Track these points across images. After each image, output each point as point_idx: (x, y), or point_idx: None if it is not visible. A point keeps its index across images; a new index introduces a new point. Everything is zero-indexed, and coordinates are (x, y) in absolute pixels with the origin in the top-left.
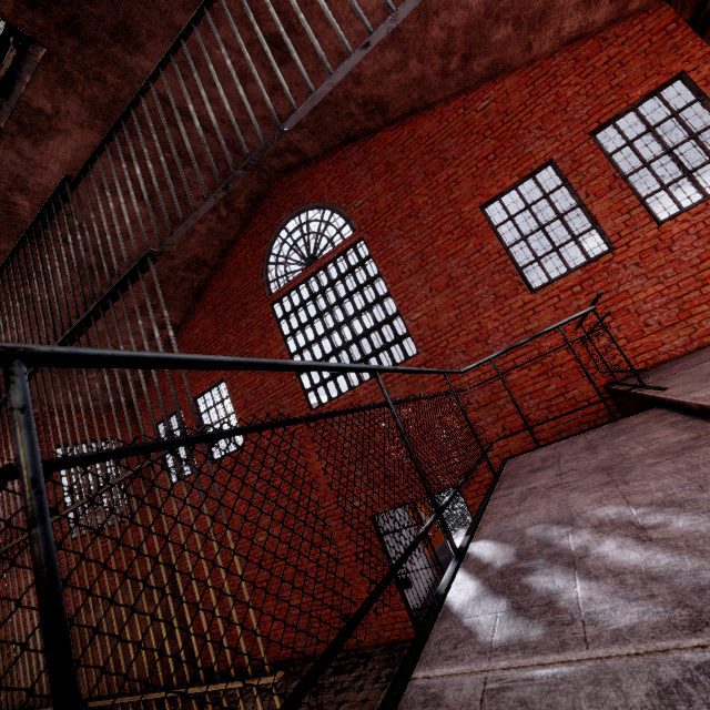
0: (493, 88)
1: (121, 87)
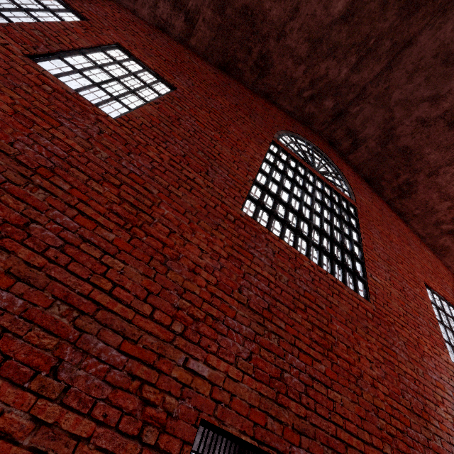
0: (432, 253)
1: (434, 4)
